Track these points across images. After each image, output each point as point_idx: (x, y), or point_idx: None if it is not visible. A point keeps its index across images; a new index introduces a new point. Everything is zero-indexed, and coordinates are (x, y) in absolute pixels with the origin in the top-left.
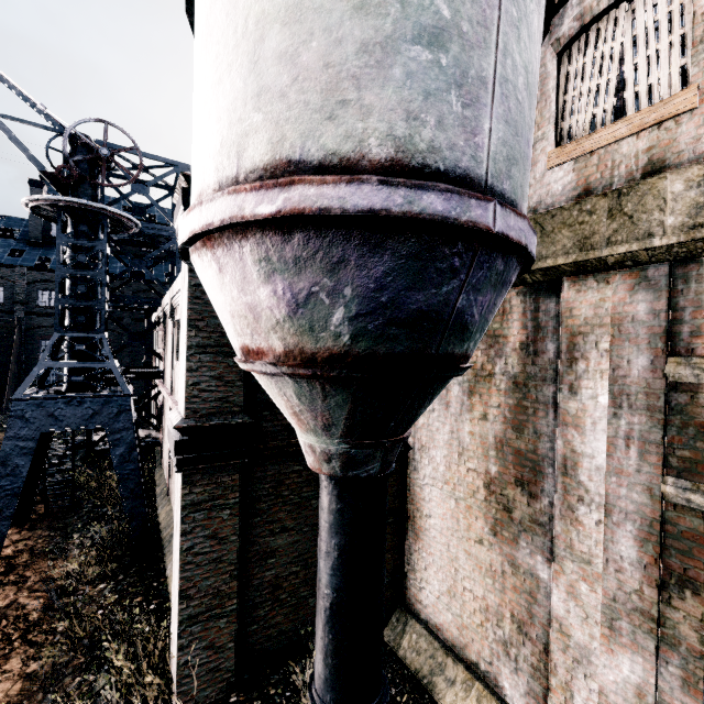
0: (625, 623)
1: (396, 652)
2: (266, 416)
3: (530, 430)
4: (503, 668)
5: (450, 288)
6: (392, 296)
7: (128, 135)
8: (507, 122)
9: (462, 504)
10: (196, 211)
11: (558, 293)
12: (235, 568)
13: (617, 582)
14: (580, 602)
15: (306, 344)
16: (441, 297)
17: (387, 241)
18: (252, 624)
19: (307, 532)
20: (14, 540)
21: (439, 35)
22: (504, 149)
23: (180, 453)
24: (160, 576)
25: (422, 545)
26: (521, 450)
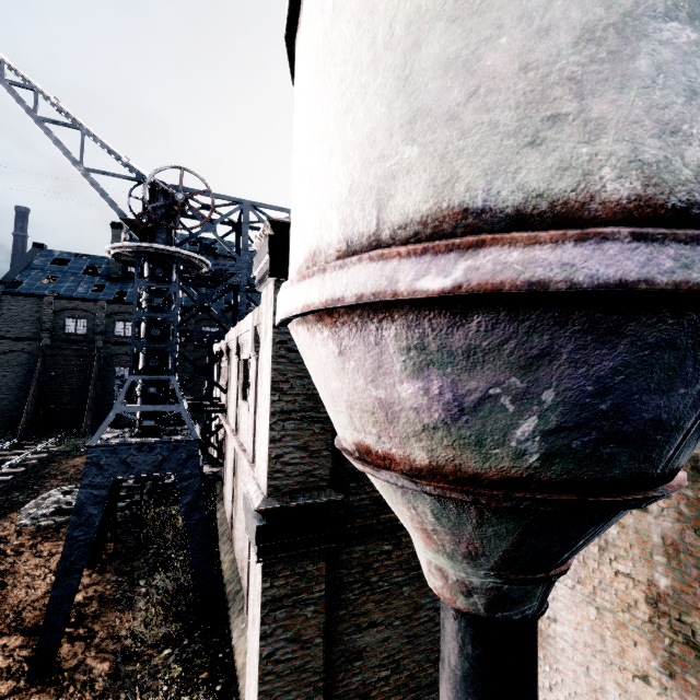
0: None
1: None
2: (353, 488)
3: None
4: None
5: None
6: (617, 401)
7: (201, 179)
8: None
9: (609, 617)
10: (315, 280)
11: None
12: (320, 678)
13: None
14: None
15: (466, 461)
16: (690, 398)
17: (627, 324)
18: None
19: (398, 627)
20: (85, 584)
21: None
22: None
23: (262, 541)
24: (225, 645)
25: (544, 655)
26: None
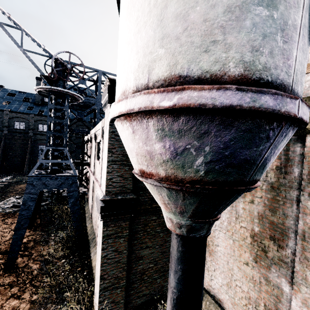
0: None
1: None
2: (141, 193)
3: (280, 212)
4: None
5: (264, 147)
6: (231, 151)
7: (79, 58)
8: (303, 51)
9: (237, 243)
10: (123, 102)
11: (302, 142)
12: (125, 265)
13: None
14: None
15: (178, 174)
16: (258, 152)
17: (235, 122)
18: (131, 290)
19: (157, 248)
20: (27, 235)
21: (273, 0)
22: (300, 67)
23: (103, 212)
24: (88, 258)
25: (213, 258)
26: (274, 222)
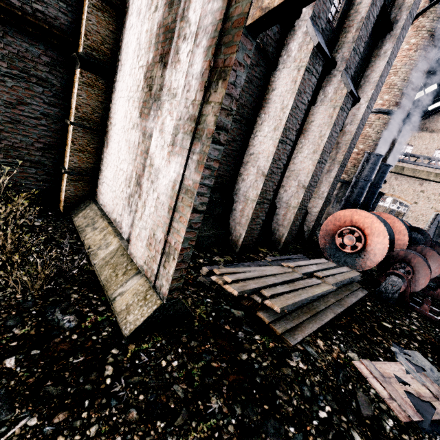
0: (181, 134)
1: (73, 219)
2: None
3: None
4: (125, 214)
5: None
6: None
7: None
8: None
9: (131, 102)
10: None
11: None
12: None
13: (185, 101)
14: (164, 134)
15: None
16: None
17: None
18: None
19: None
20: None
21: None
22: None
23: None
24: None
25: (108, 150)
26: (168, 24)
